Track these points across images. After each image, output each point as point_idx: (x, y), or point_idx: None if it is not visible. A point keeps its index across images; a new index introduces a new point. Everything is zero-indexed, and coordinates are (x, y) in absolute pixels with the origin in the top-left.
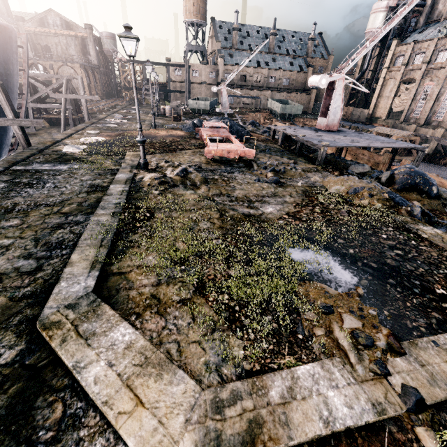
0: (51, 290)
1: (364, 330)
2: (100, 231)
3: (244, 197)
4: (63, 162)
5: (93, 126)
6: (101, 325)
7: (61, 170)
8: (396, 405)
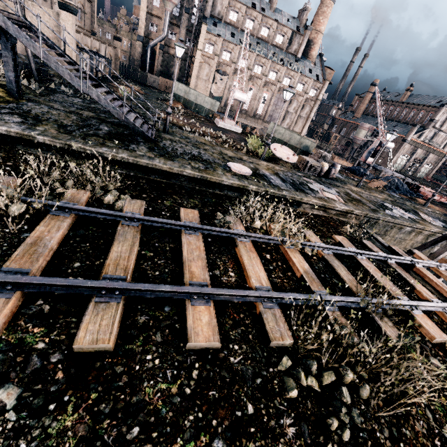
0: None
1: None
2: None
3: None
4: None
5: None
6: None
7: None
8: None
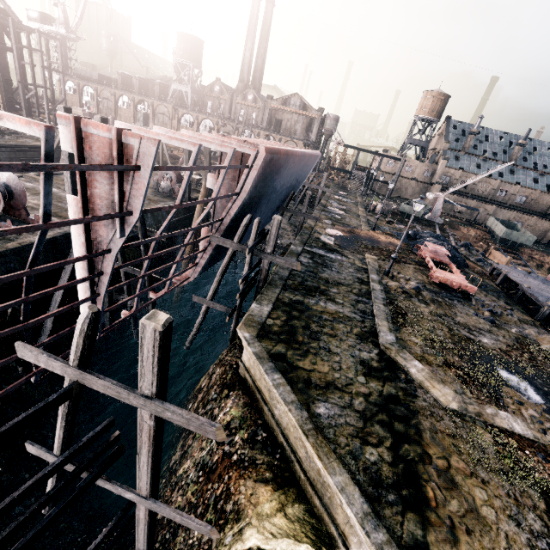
0: (375, 334)
1: (539, 418)
2: (383, 313)
3: (465, 324)
4: (329, 251)
5: (323, 214)
6: (407, 357)
7: (332, 258)
8: (545, 441)
